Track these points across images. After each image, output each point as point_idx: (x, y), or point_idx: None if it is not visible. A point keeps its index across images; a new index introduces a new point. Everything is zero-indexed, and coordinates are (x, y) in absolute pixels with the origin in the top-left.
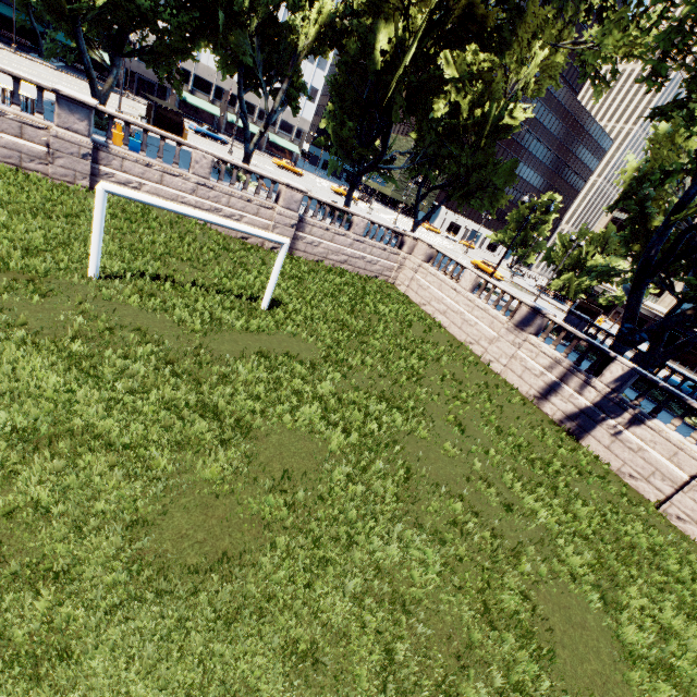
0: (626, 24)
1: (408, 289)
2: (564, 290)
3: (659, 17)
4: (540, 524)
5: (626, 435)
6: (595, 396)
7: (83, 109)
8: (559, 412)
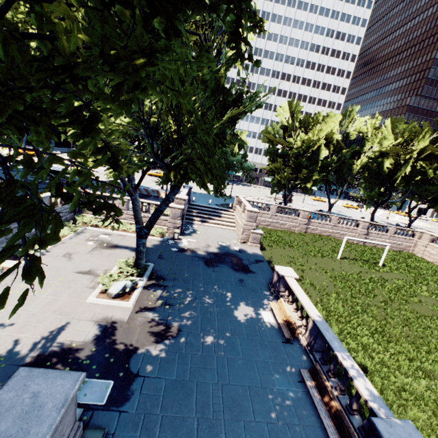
0: None
1: (423, 255)
2: None
3: None
4: None
5: None
6: None
7: (307, 213)
8: None
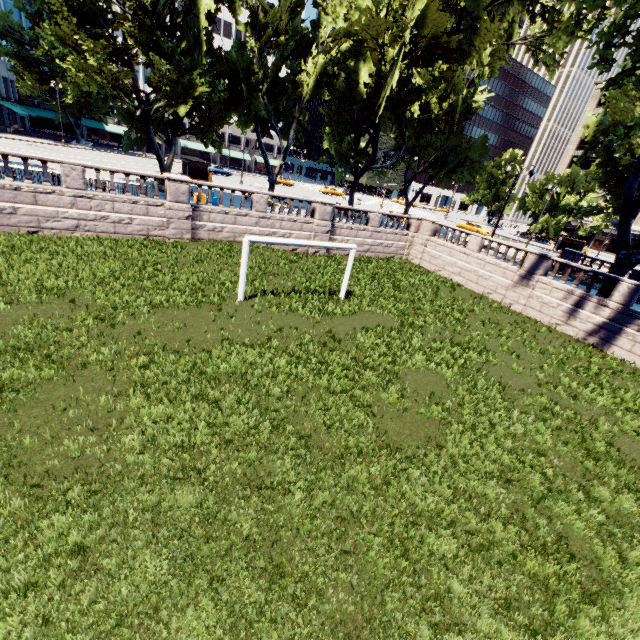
0: (572, 28)
1: (422, 261)
2: (544, 231)
3: (597, 18)
4: (600, 406)
5: None
6: (609, 313)
7: (184, 186)
8: (580, 332)
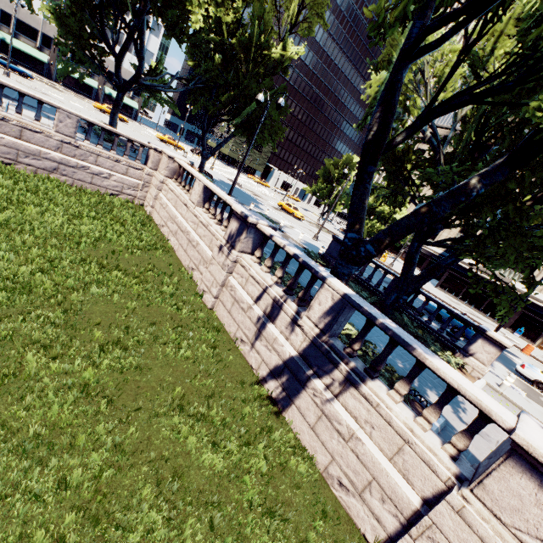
0: None
1: (154, 209)
2: None
3: None
4: None
5: (335, 408)
6: (301, 341)
7: None
8: (263, 364)
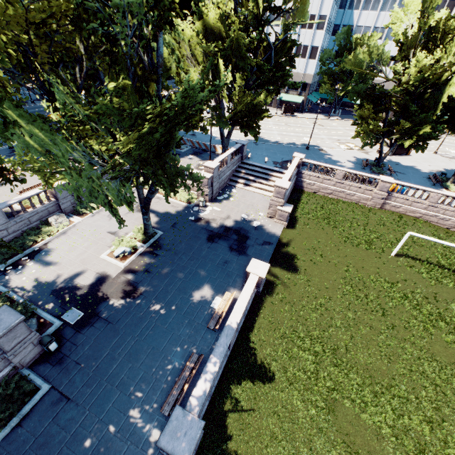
0: None
1: None
2: None
3: None
4: None
5: None
6: None
7: (388, 184)
8: None
